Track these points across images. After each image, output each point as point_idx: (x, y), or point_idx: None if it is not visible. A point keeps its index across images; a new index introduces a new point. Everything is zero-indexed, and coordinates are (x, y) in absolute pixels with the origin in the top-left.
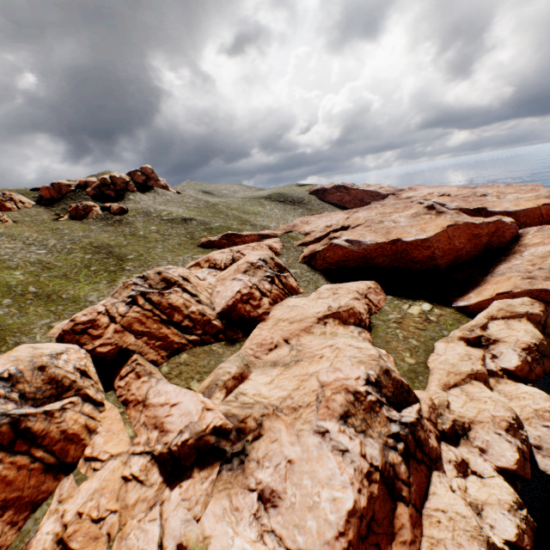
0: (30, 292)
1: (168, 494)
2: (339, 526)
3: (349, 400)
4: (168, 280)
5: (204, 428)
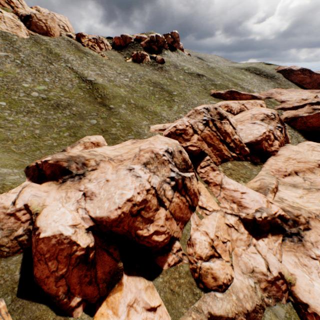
0: (132, 103)
1: (255, 242)
2: None
3: None
4: (221, 114)
5: (273, 213)
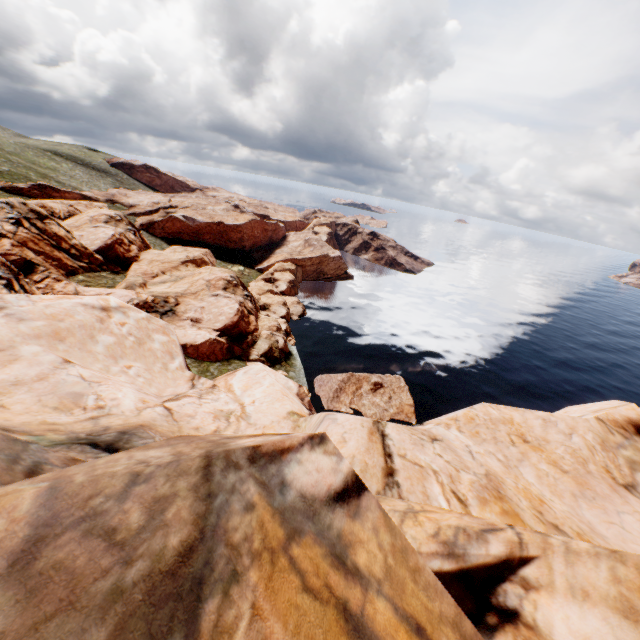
0: None
1: None
2: (235, 313)
3: (226, 283)
4: (39, 213)
5: (145, 300)
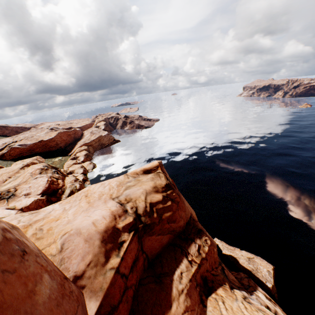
0: None
1: None
2: (46, 183)
3: (40, 170)
4: None
5: None
